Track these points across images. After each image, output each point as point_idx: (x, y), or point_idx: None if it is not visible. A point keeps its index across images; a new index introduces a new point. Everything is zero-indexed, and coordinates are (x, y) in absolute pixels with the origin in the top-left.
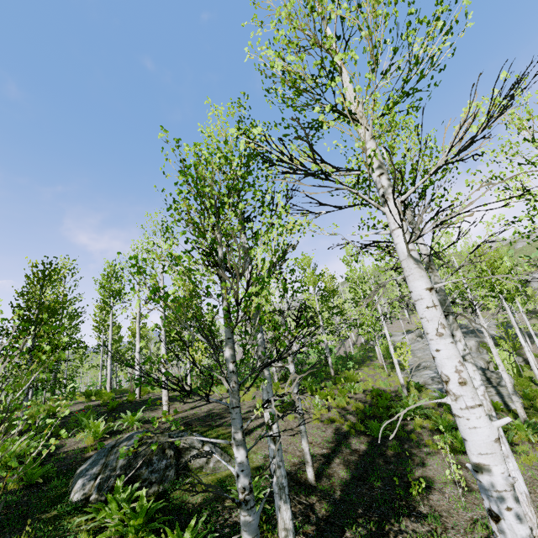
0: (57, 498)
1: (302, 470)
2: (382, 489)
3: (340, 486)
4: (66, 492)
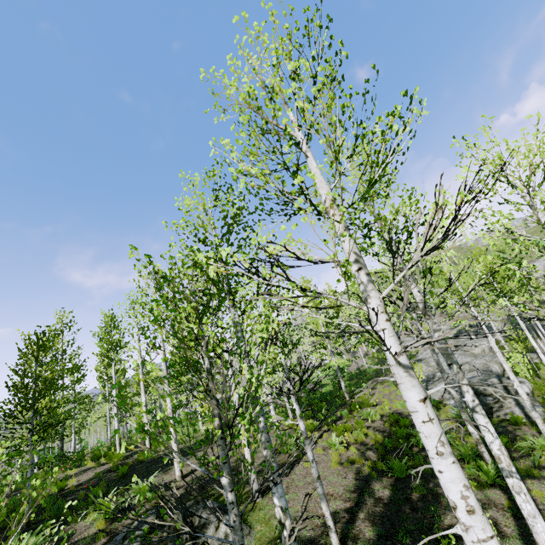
0: None
1: (326, 534)
2: None
3: None
4: None
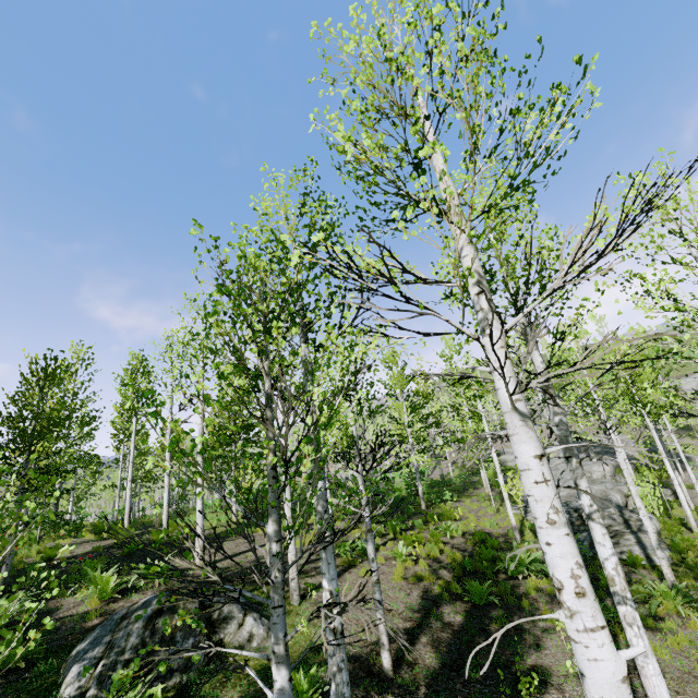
0: (42, 692)
1: (376, 653)
2: (481, 684)
3: (426, 679)
4: (56, 682)
